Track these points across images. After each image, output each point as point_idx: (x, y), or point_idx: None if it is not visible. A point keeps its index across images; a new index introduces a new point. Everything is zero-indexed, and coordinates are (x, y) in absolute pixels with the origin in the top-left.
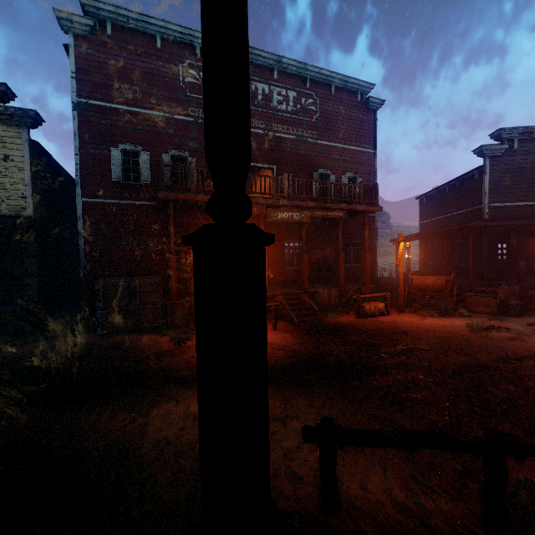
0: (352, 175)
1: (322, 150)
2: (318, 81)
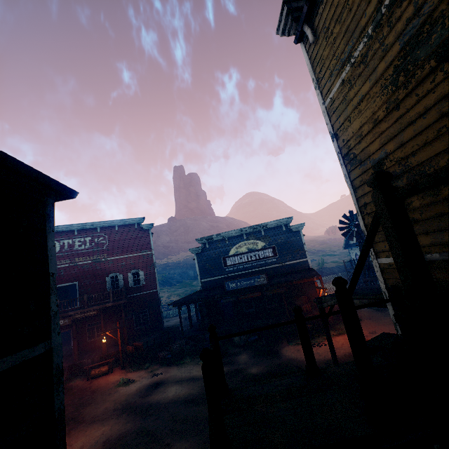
0: (136, 270)
1: (112, 262)
2: (107, 226)
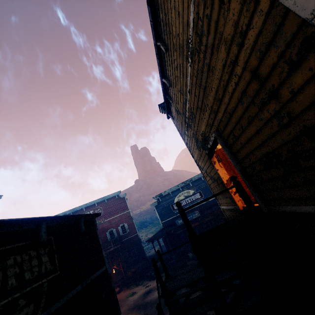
0: (122, 224)
1: (107, 222)
2: (100, 201)
